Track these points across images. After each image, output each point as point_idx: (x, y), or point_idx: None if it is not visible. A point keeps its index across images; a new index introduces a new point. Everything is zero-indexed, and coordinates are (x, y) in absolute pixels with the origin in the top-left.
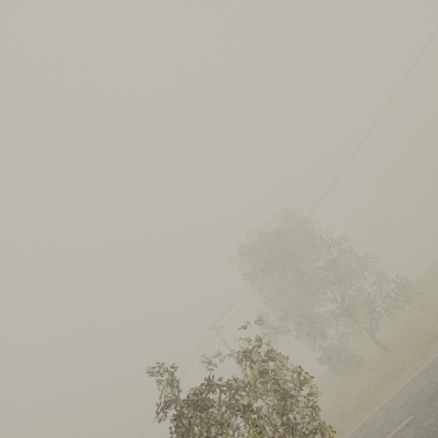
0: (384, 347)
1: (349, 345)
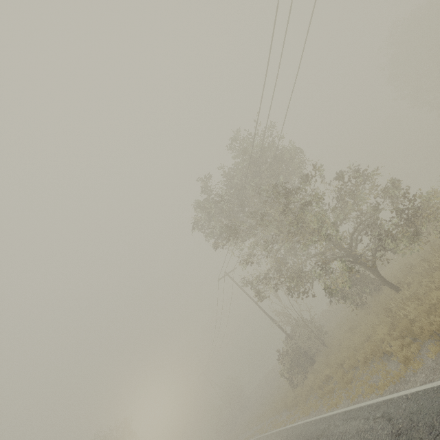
0: (393, 287)
1: (360, 274)
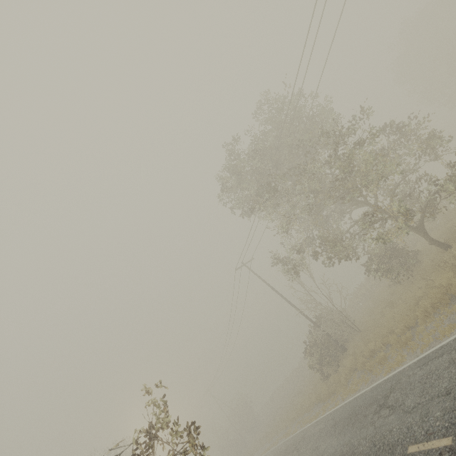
0: (442, 245)
1: (396, 245)
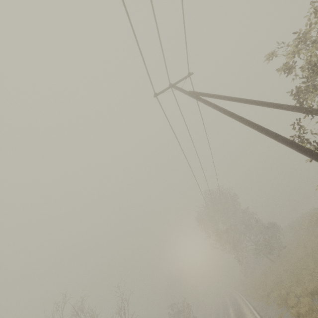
0: (270, 260)
1: None
